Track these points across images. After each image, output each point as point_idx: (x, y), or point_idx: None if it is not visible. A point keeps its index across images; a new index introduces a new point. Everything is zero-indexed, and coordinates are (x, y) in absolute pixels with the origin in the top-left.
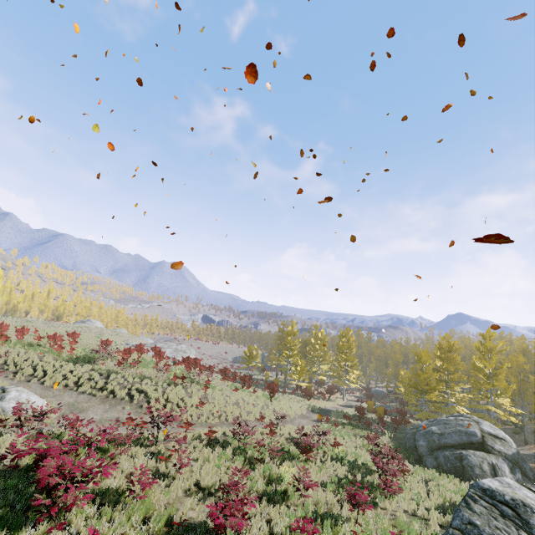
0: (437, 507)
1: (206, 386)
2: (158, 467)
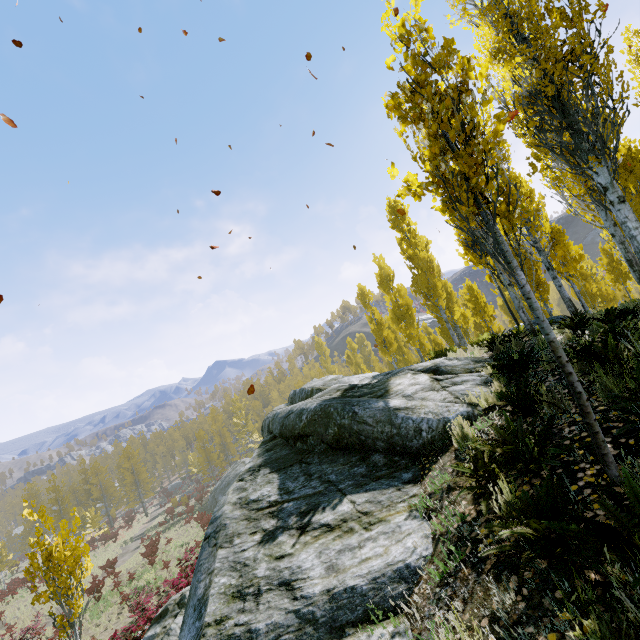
0: None
1: None
2: None
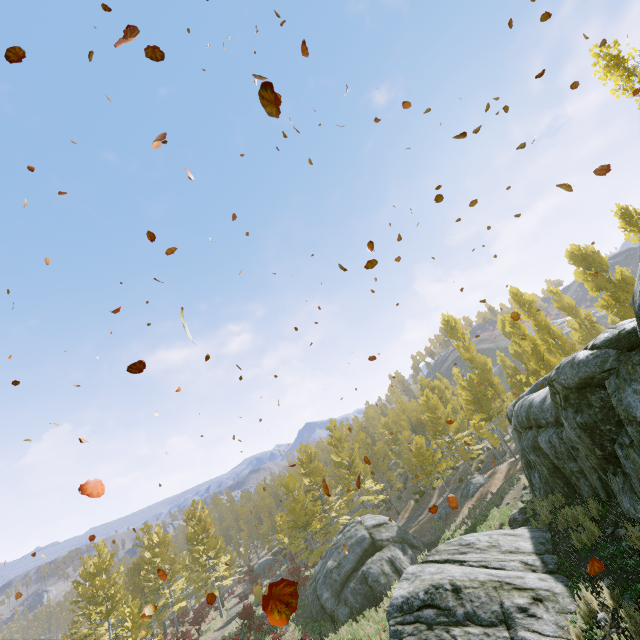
0: None
1: None
2: None
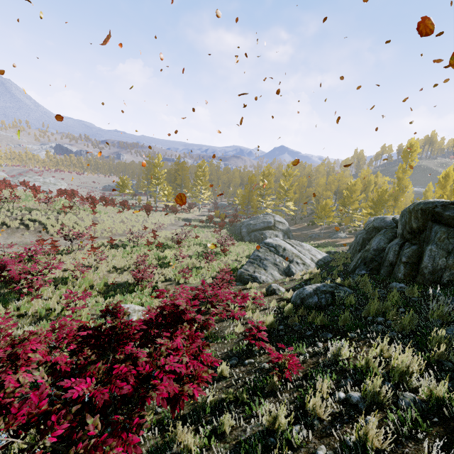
0: (246, 256)
1: (94, 212)
2: (83, 263)
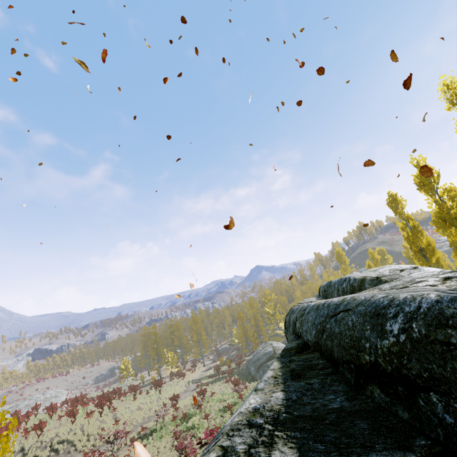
0: None
1: (114, 408)
2: None
